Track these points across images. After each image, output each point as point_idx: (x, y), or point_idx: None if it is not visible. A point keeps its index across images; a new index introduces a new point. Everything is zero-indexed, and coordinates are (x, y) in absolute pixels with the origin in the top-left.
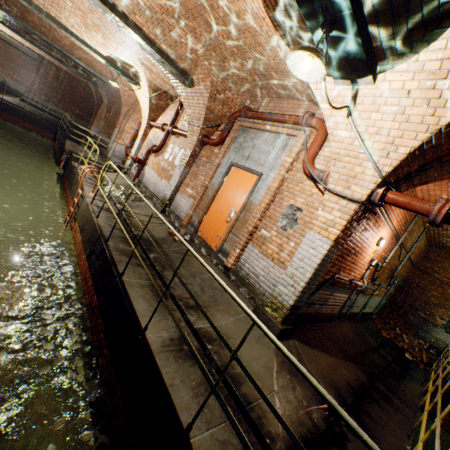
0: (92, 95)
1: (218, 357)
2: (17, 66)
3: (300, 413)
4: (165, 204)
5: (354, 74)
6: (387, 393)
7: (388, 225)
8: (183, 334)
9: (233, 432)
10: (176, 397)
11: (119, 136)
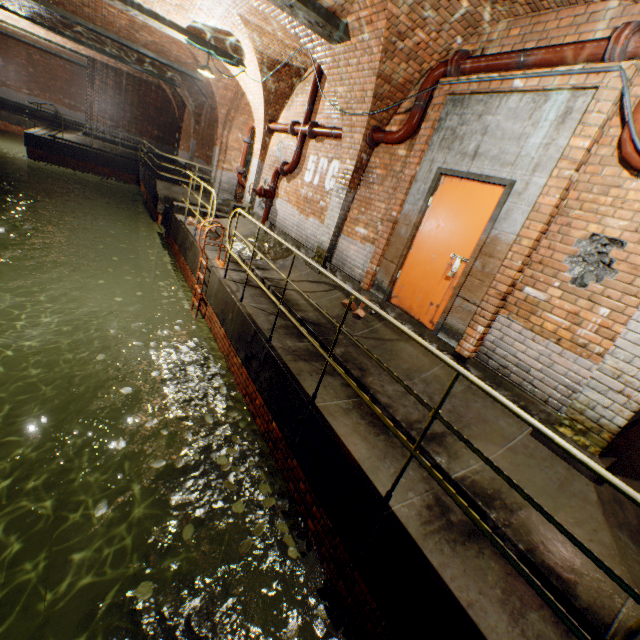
0: (169, 102)
1: (514, 534)
2: (65, 84)
3: None
4: (323, 257)
5: None
6: None
7: None
8: (485, 531)
9: None
10: (488, 629)
11: (222, 157)
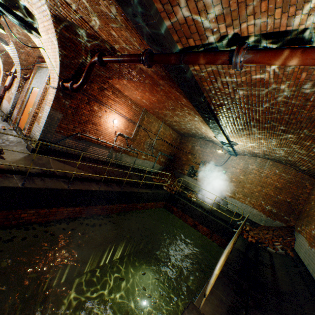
0: None
1: None
2: None
3: (21, 168)
4: (7, 116)
5: (33, 33)
6: (114, 185)
7: (115, 112)
8: None
9: None
10: None
11: None
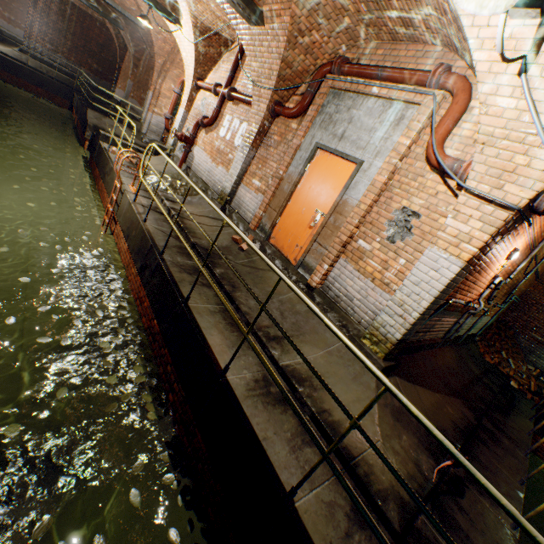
0: (112, 41)
1: (312, 402)
2: None
3: (409, 466)
4: (225, 200)
5: None
6: (495, 432)
7: (529, 233)
8: (279, 385)
9: (338, 492)
10: (272, 453)
11: (154, 102)
